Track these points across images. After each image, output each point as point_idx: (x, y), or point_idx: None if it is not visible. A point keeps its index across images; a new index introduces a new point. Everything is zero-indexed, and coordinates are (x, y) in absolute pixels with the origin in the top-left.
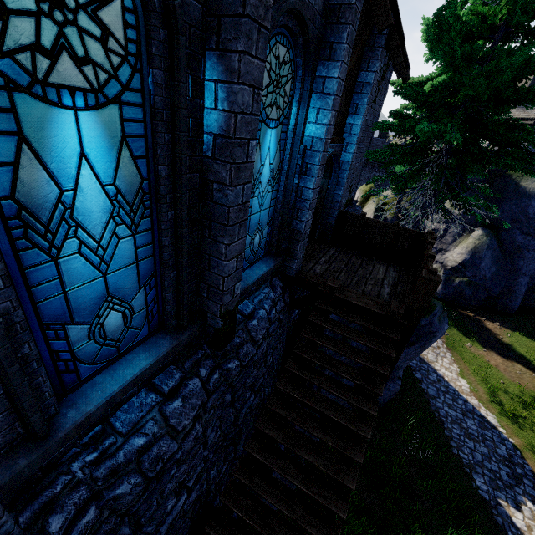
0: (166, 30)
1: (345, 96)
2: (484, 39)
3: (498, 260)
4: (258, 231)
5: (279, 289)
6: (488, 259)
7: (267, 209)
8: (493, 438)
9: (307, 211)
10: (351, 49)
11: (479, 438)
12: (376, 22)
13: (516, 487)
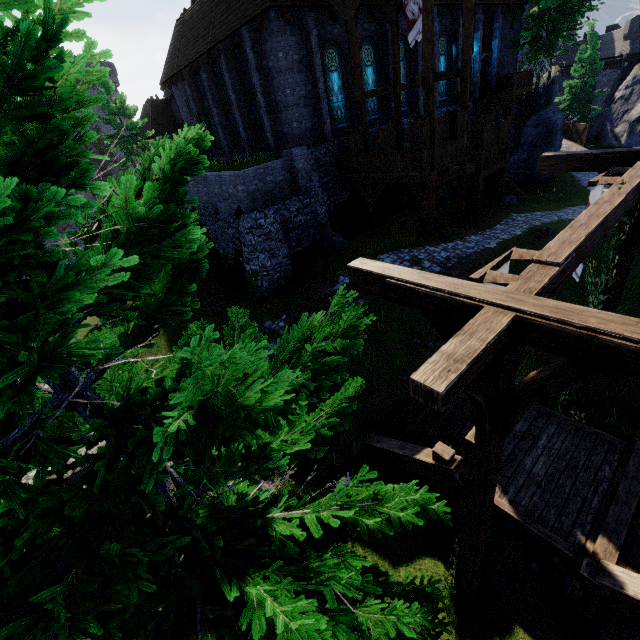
0: (449, 44)
1: (488, 36)
2: None
3: None
4: None
5: (471, 103)
6: None
7: None
8: None
9: (477, 74)
10: (482, 27)
11: None
12: (492, 13)
13: None
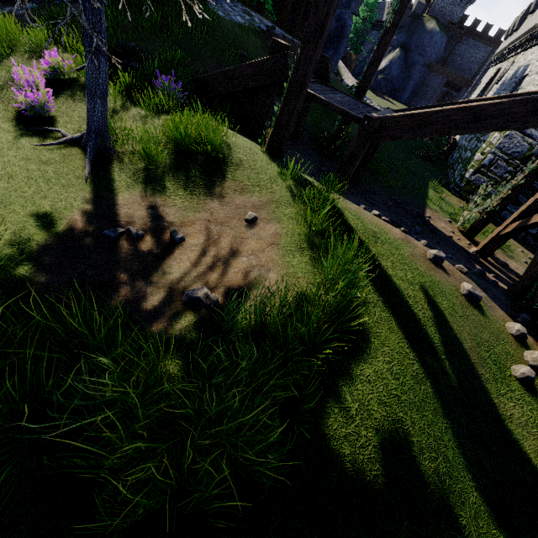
0: None
1: None
2: None
3: (402, 67)
4: None
5: None
6: (397, 65)
7: None
8: None
9: None
10: None
11: None
12: None
13: None
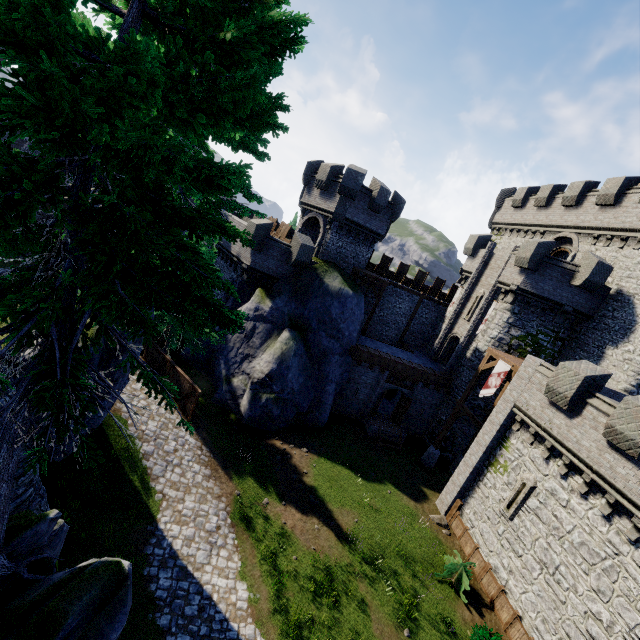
0: None
1: None
2: None
3: (306, 368)
4: None
5: None
6: (296, 368)
7: None
8: None
9: None
10: None
11: None
12: None
13: None
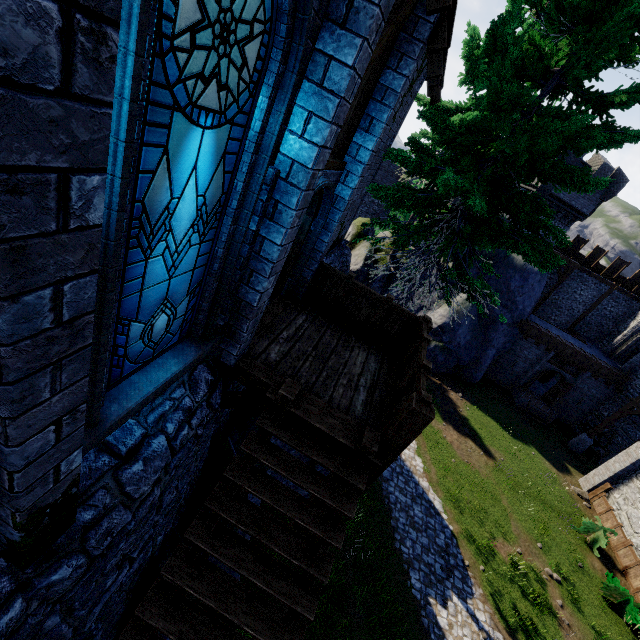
0: None
1: (358, 100)
2: (532, 83)
3: (474, 329)
4: (165, 309)
5: (204, 387)
6: (466, 326)
7: (189, 272)
8: (435, 526)
9: (266, 277)
10: (384, 22)
11: (423, 527)
12: None
13: (446, 581)
